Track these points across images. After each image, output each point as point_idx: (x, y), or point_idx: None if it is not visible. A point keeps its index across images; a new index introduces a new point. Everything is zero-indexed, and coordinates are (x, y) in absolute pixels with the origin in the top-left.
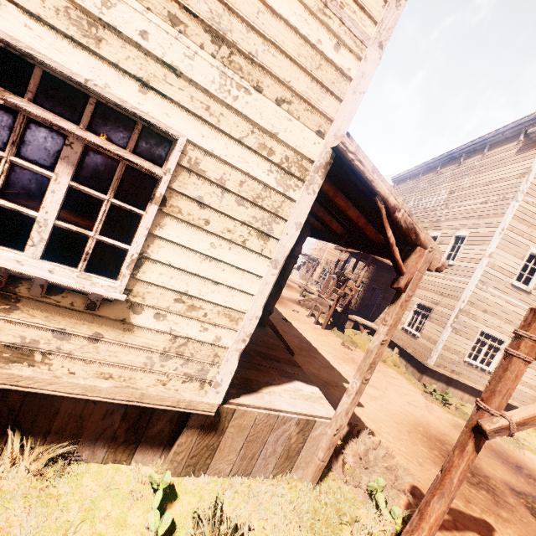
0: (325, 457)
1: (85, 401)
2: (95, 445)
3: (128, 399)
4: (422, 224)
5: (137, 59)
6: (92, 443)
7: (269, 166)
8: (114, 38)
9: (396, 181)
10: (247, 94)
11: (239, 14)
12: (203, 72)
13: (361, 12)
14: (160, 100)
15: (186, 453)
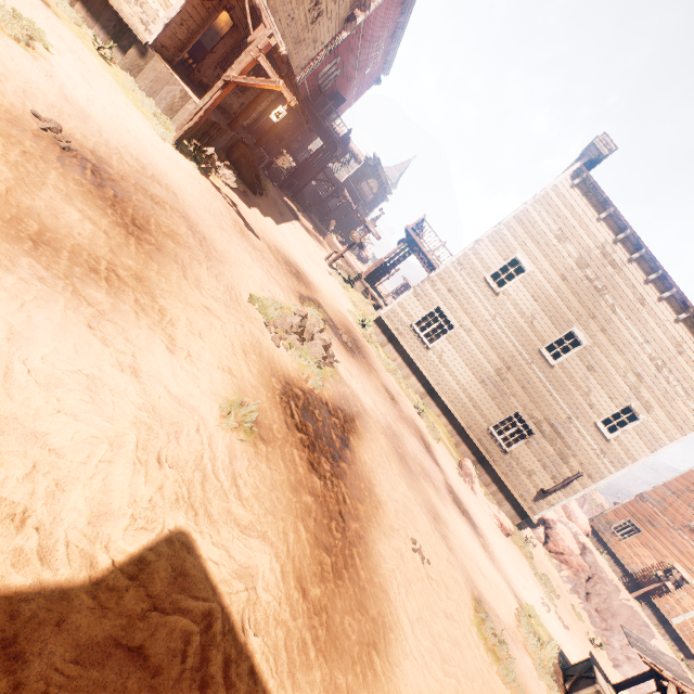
0: (187, 119)
1: (105, 8)
2: (101, 32)
3: (117, 8)
4: None
5: None
6: (101, 30)
7: None
8: None
9: None
10: None
11: None
12: None
13: None
14: None
15: (130, 61)
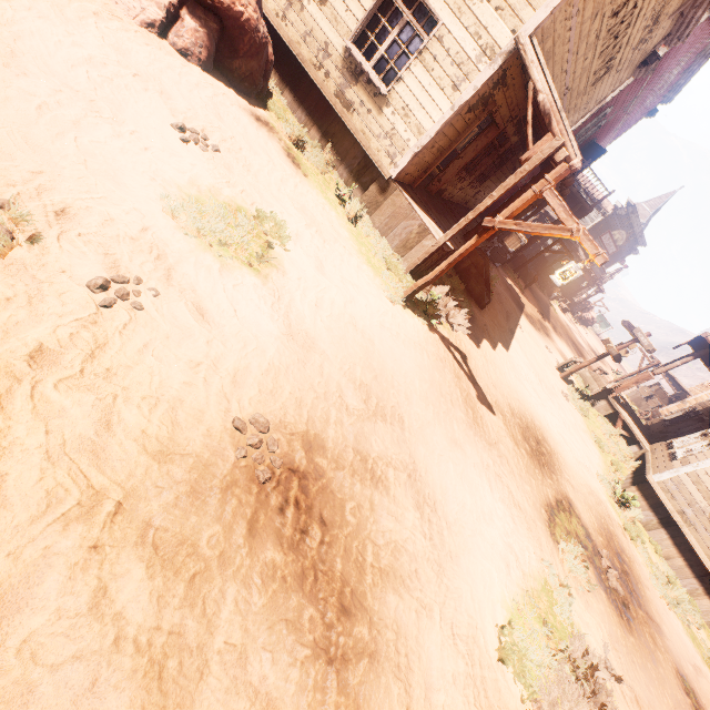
0: (421, 258)
1: (352, 146)
2: (344, 171)
3: (364, 146)
4: None
5: None
6: (344, 169)
7: (475, 47)
8: None
9: None
10: (481, 3)
11: None
12: None
13: None
14: (442, 3)
15: (368, 198)
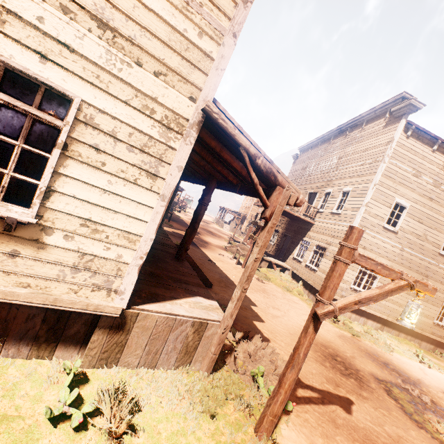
0: (216, 351)
1: (9, 307)
2: (19, 344)
3: (43, 302)
4: (320, 183)
5: (36, 38)
6: (17, 342)
7: (152, 122)
8: (16, 21)
9: (302, 150)
10: (129, 67)
11: (118, 8)
12: (91, 49)
13: (217, 11)
14: (58, 69)
15: (98, 349)
